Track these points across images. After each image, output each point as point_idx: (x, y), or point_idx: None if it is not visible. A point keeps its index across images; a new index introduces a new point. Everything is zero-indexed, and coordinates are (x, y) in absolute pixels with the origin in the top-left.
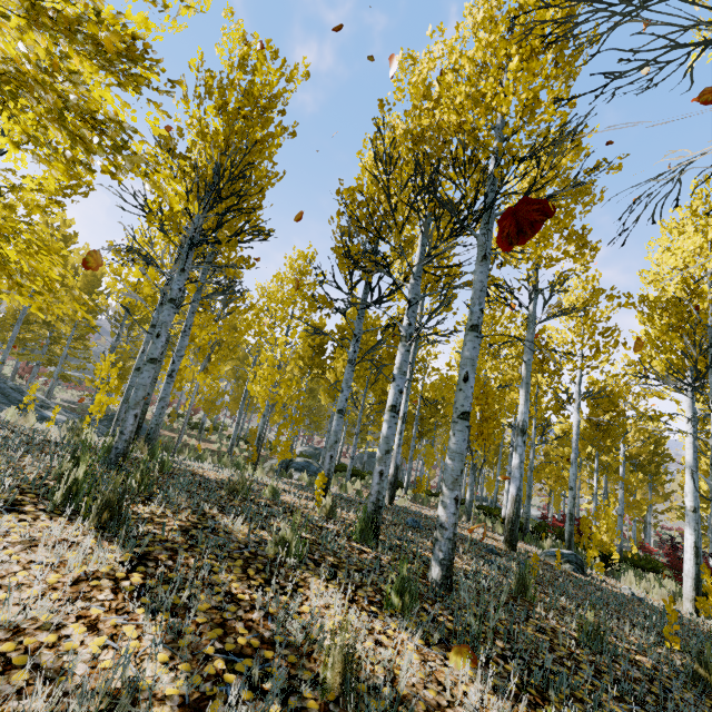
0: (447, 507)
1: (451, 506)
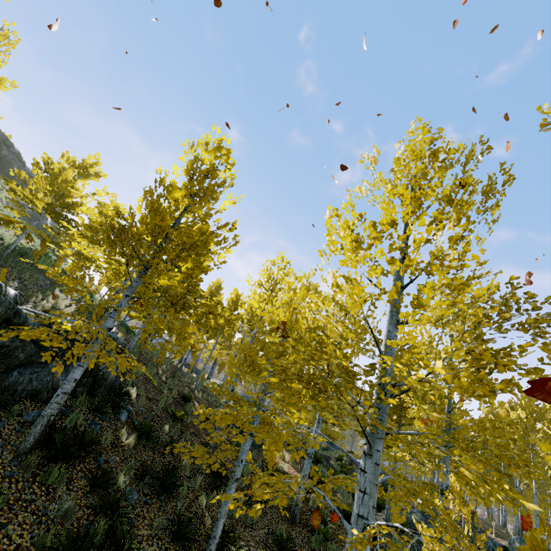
0: (516, 523)
1: (517, 522)
